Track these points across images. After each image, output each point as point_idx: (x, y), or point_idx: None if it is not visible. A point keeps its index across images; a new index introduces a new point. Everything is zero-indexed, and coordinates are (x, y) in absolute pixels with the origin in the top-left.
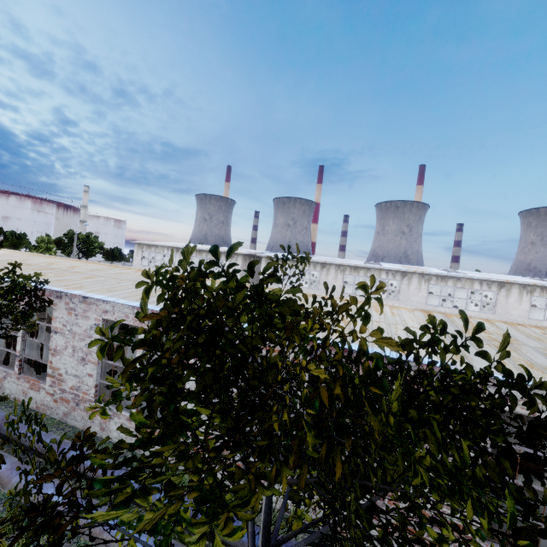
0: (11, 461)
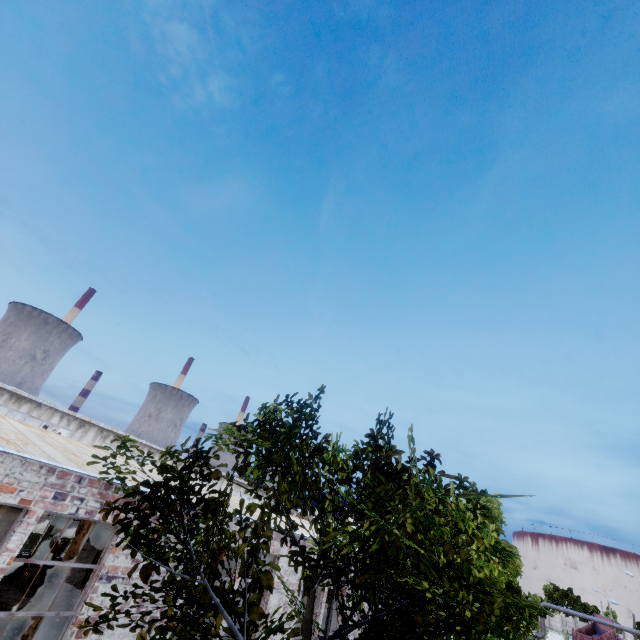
0: None
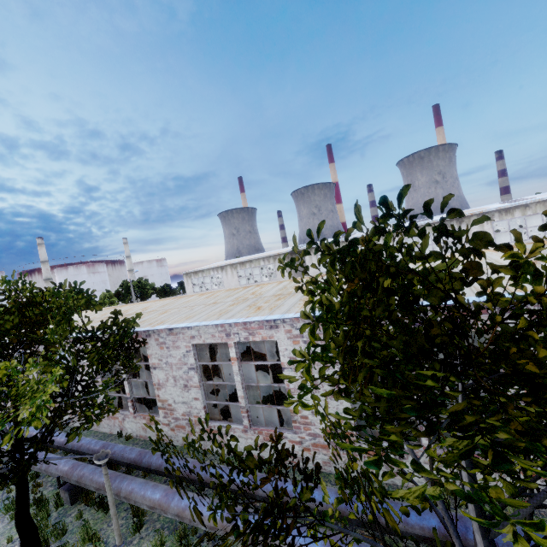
0: (163, 488)
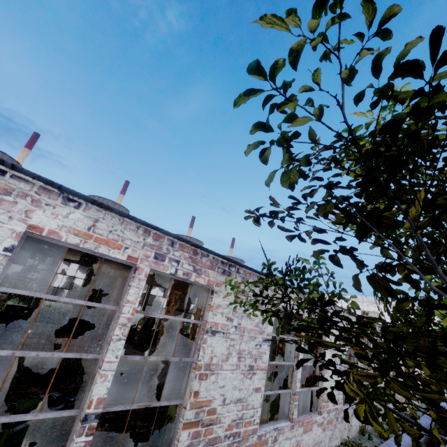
0: None
